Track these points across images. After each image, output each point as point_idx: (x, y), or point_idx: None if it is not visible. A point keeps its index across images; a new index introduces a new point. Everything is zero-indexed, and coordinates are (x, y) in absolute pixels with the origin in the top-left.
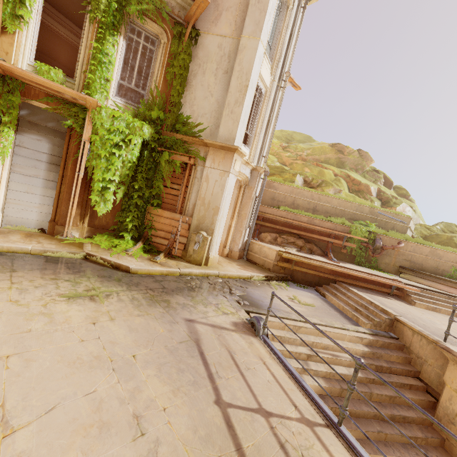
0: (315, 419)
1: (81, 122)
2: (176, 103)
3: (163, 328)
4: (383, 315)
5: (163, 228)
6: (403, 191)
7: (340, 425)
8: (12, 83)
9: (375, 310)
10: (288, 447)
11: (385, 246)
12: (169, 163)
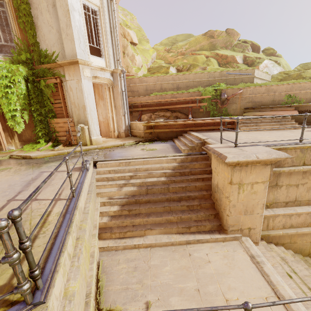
0: (65, 198)
1: None
2: (34, 43)
3: (19, 177)
4: (196, 142)
5: (61, 130)
6: (270, 50)
7: (73, 196)
8: None
9: (195, 140)
10: (28, 210)
11: (228, 97)
12: (47, 87)
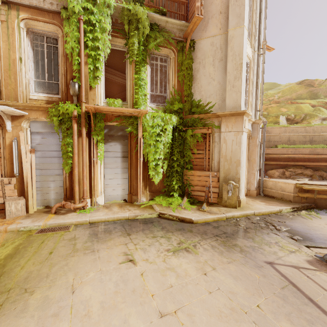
0: None
1: (136, 126)
2: (188, 94)
3: (255, 273)
4: None
5: (198, 184)
6: None
7: None
8: (99, 116)
9: None
10: None
11: None
12: (193, 137)
